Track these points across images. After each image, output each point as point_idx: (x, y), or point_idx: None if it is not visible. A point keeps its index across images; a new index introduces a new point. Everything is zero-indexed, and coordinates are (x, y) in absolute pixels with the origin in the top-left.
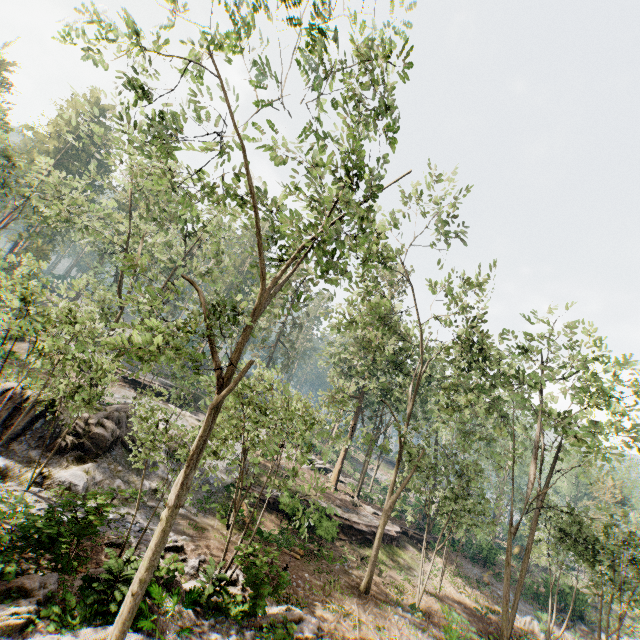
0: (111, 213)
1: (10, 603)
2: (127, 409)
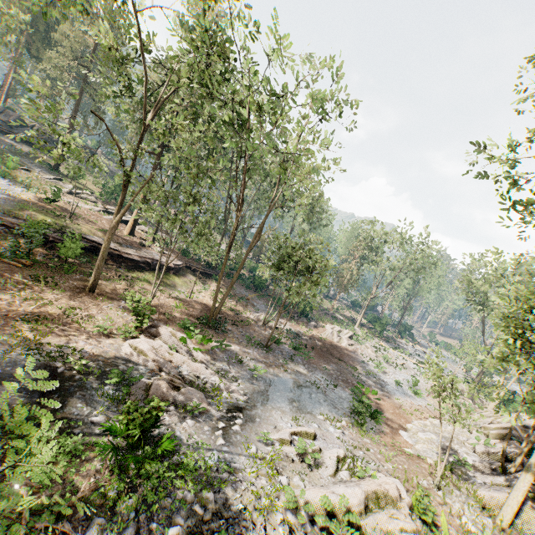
0: None
1: None
2: None
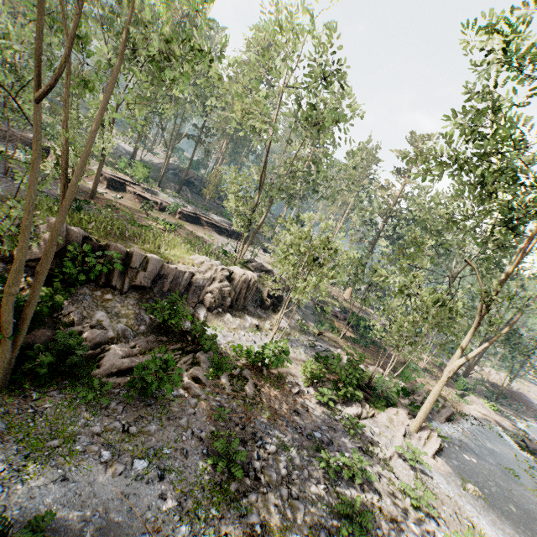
0: (266, 108)
1: (360, 404)
2: (268, 269)
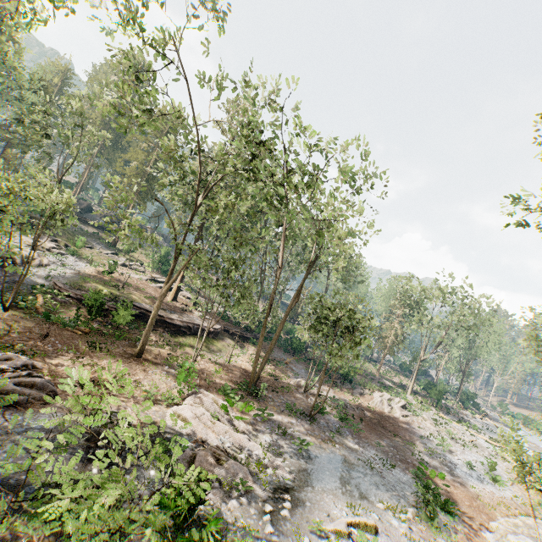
0: None
1: None
2: None
